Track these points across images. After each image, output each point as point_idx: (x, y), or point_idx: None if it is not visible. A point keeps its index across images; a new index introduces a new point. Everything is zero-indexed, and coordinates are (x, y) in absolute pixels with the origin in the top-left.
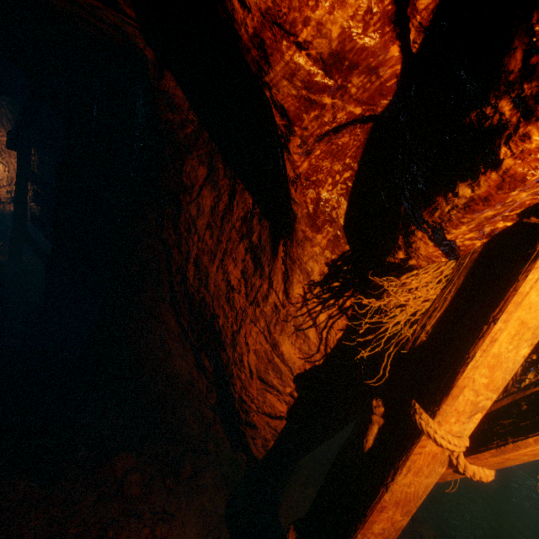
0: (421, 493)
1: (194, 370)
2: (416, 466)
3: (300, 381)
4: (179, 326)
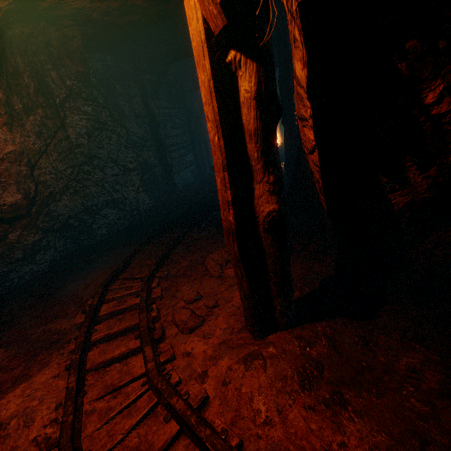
0: (198, 40)
1: None
2: (188, 17)
3: (309, 95)
4: None
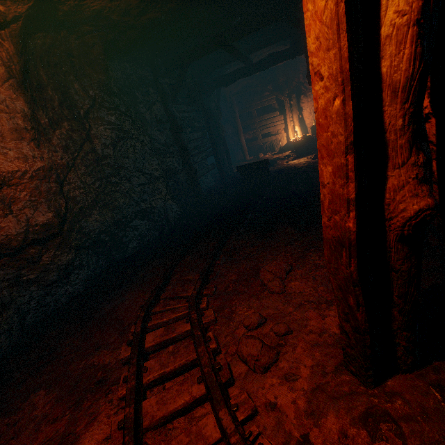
0: None
1: None
2: None
3: None
4: None
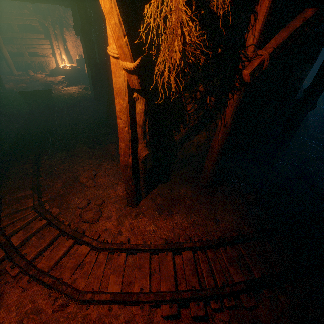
0: (122, 88)
1: None
2: (113, 72)
3: None
4: None
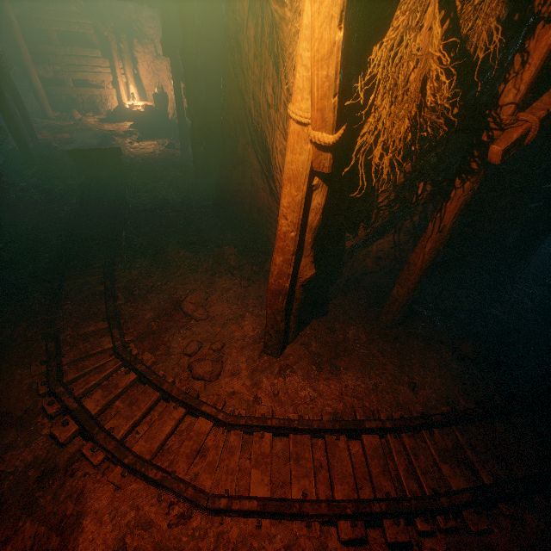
0: (302, 171)
1: (270, 197)
2: (290, 146)
3: None
4: (259, 164)
